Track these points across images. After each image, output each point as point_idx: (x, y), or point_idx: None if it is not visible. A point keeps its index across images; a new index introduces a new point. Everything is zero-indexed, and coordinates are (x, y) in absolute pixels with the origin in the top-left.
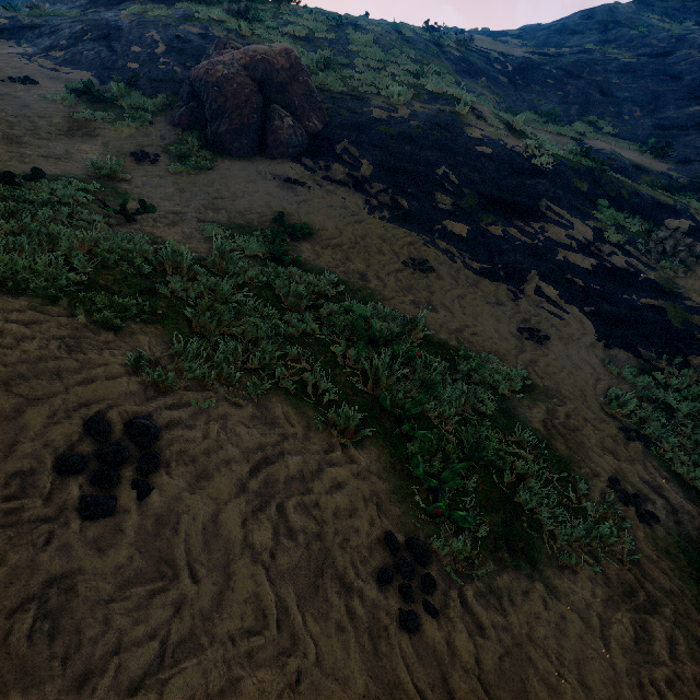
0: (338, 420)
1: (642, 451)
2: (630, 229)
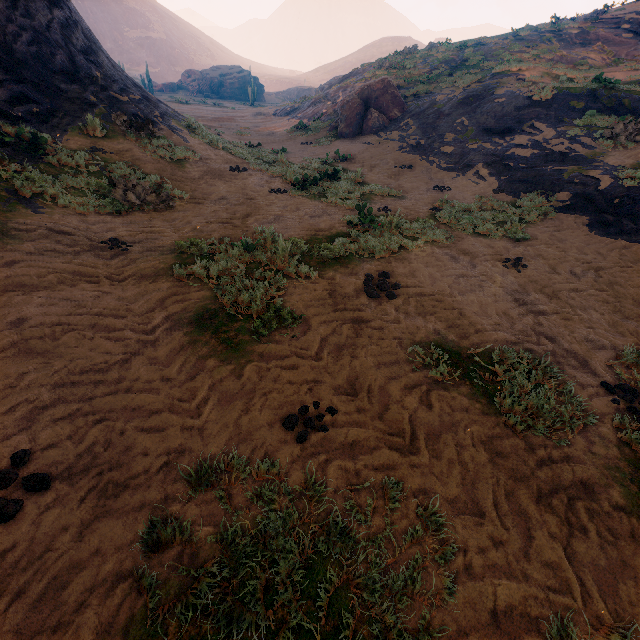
0: (287, 176)
1: (430, 212)
2: (600, 126)
